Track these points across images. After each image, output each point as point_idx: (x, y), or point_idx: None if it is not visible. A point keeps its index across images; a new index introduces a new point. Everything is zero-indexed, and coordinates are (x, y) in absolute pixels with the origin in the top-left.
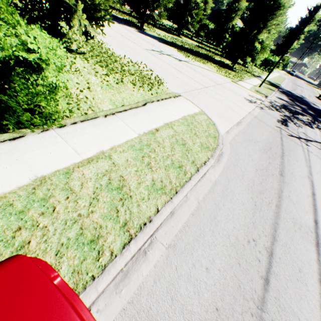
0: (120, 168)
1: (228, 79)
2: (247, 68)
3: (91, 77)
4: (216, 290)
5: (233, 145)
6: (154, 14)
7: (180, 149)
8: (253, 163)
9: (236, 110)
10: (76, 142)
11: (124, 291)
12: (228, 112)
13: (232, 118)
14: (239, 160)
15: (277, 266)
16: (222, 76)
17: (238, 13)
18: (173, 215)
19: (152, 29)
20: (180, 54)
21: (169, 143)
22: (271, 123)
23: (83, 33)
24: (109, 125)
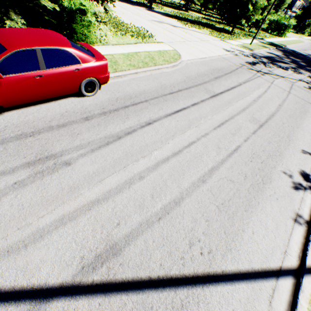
0: (116, 59)
1: (218, 39)
2: (251, 33)
3: (108, 33)
4: (146, 89)
5: (189, 65)
6: None
7: (149, 59)
8: (197, 72)
9: (207, 53)
10: (99, 50)
11: (112, 80)
12: (198, 53)
13: (199, 56)
14: (188, 69)
15: (181, 93)
16: (213, 37)
17: None
18: (137, 74)
19: (160, 7)
20: (178, 23)
21: (144, 57)
22: (236, 62)
23: (104, 9)
24: (114, 48)
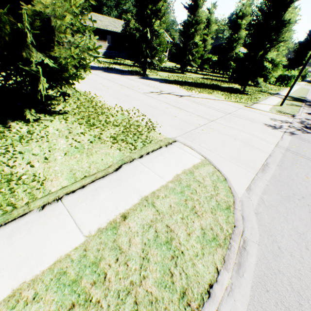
0: None
1: (240, 105)
2: (260, 88)
3: (60, 141)
4: None
5: (264, 216)
6: (154, 61)
7: (159, 257)
8: None
9: (257, 145)
10: None
11: None
12: (246, 151)
13: (253, 159)
14: (282, 254)
15: None
16: (232, 103)
17: (240, 42)
18: None
19: (156, 73)
20: (182, 89)
21: (141, 244)
22: None
23: (60, 94)
24: (39, 227)
